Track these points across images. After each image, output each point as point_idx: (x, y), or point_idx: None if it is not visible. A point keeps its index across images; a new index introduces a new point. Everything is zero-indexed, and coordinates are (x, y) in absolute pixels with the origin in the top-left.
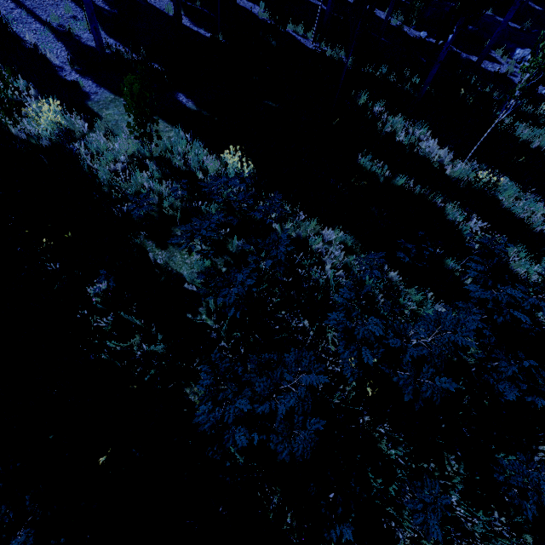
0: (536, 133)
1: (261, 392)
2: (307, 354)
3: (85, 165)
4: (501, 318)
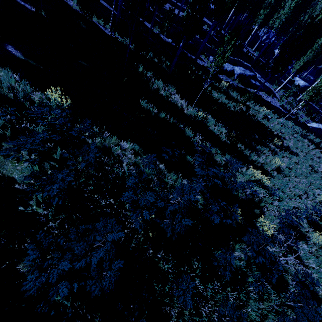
0: (220, 95)
1: (78, 253)
2: (111, 220)
3: None
4: (210, 183)
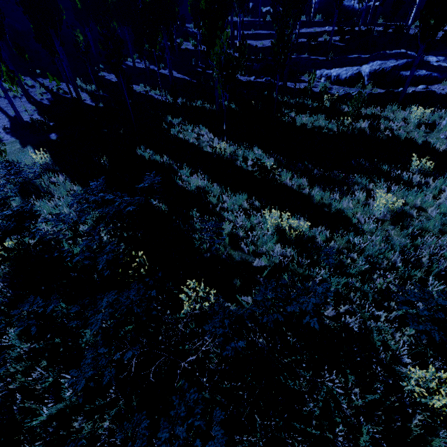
0: (314, 118)
1: None
2: None
3: None
4: (79, 208)
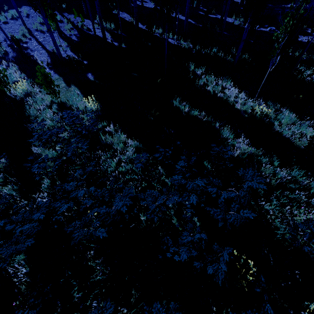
0: None
1: (15, 218)
2: (54, 203)
3: (27, 107)
4: (181, 198)
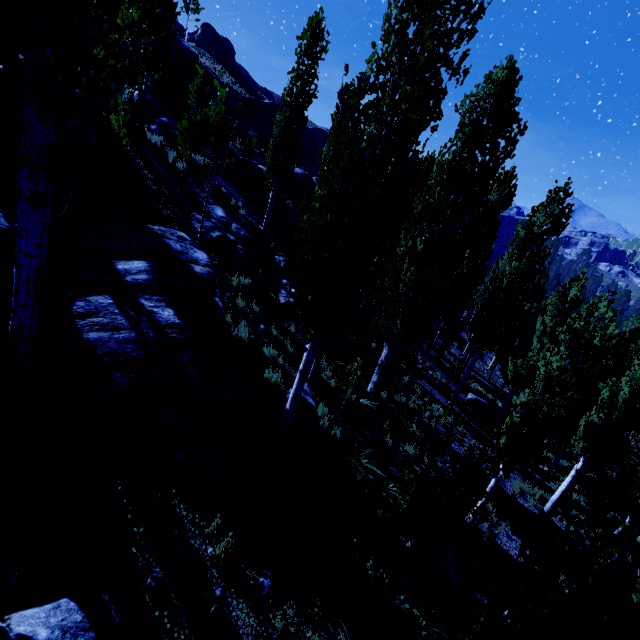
0: None
1: None
2: None
3: None
4: None
